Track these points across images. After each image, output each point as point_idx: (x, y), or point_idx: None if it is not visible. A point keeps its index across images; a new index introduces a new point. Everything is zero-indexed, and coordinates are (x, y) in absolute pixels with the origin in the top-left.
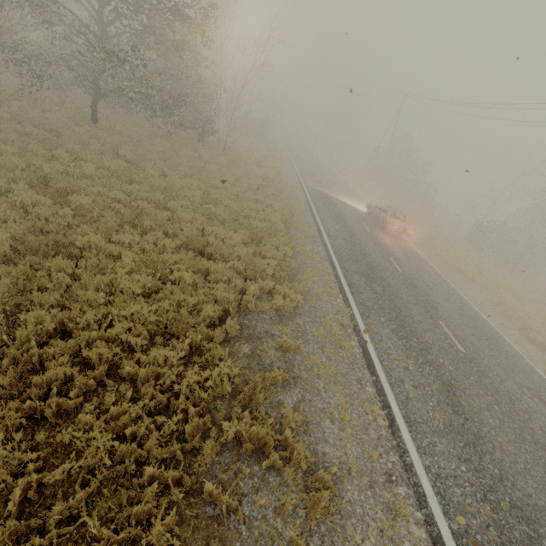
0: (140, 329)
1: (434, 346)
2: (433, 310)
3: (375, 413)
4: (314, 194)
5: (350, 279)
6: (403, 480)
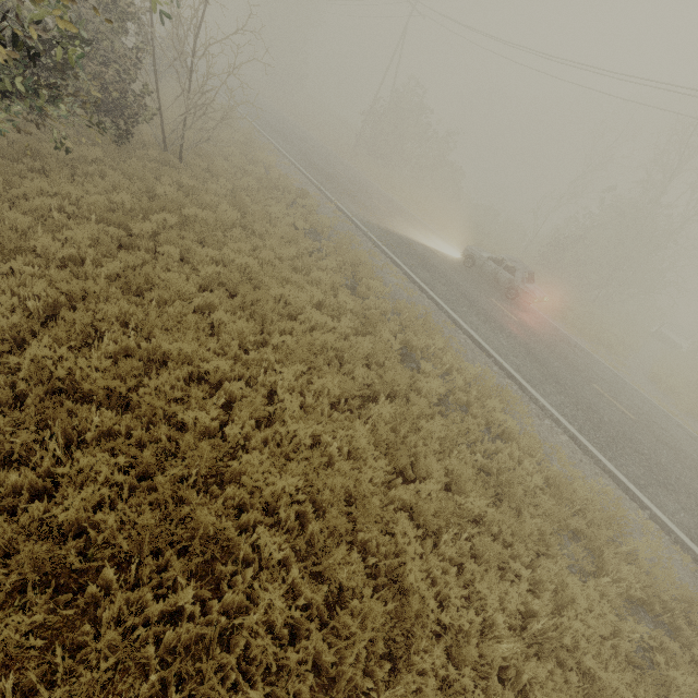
0: None
1: None
2: None
3: None
4: (391, 244)
5: (673, 517)
6: None
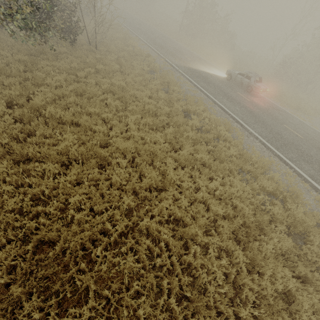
0: None
1: None
2: None
3: None
4: (189, 73)
5: (306, 171)
6: None
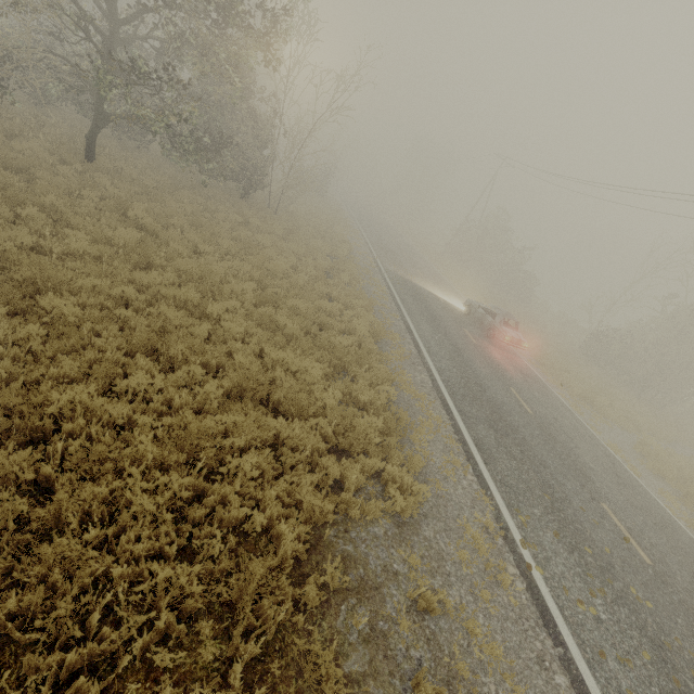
0: (170, 618)
1: (615, 560)
2: (588, 481)
3: None
4: (397, 282)
5: (475, 434)
6: None
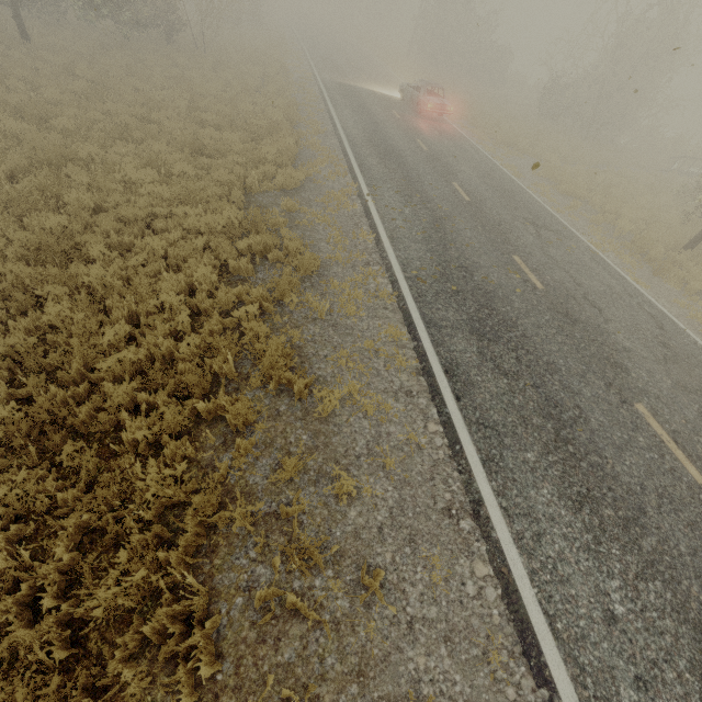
0: (160, 205)
1: (437, 199)
2: (451, 176)
3: (365, 237)
4: (332, 87)
5: (362, 161)
6: (378, 264)
